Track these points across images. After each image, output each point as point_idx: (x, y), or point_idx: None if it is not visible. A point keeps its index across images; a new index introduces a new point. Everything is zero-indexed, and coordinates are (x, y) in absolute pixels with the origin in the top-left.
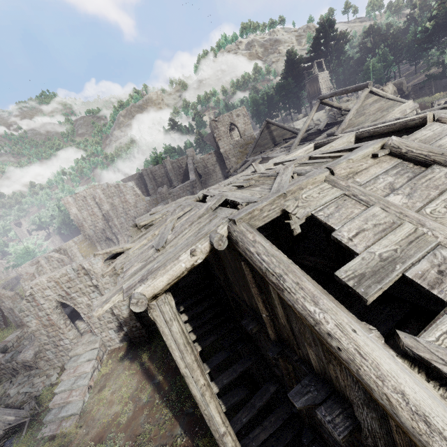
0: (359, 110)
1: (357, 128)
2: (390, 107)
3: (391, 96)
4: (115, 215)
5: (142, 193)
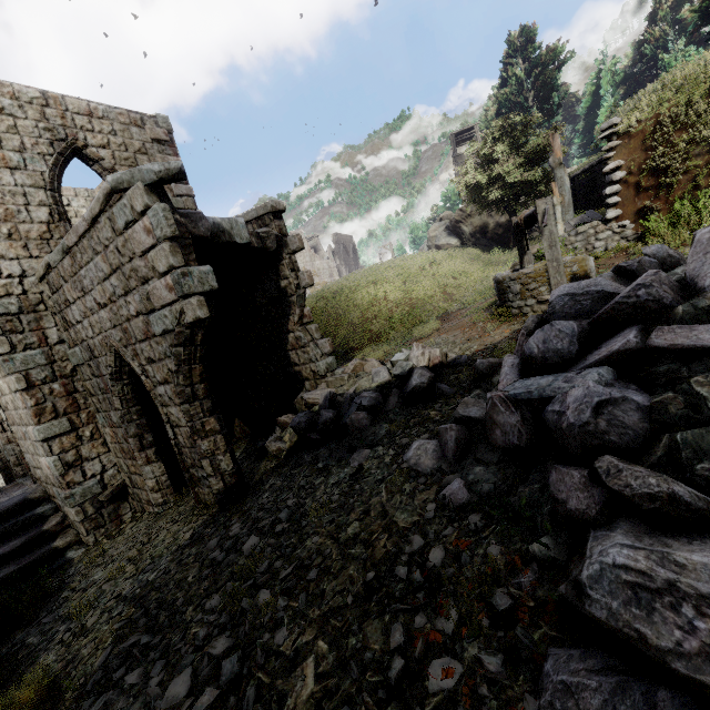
0: None
1: None
2: None
3: None
4: None
5: None
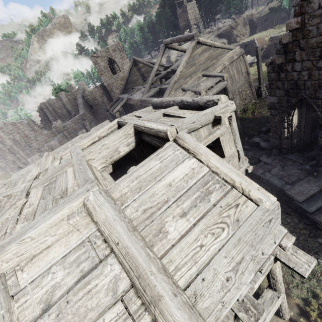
0: (189, 60)
1: (159, 101)
2: (219, 54)
3: (219, 45)
4: (20, 148)
5: (47, 123)
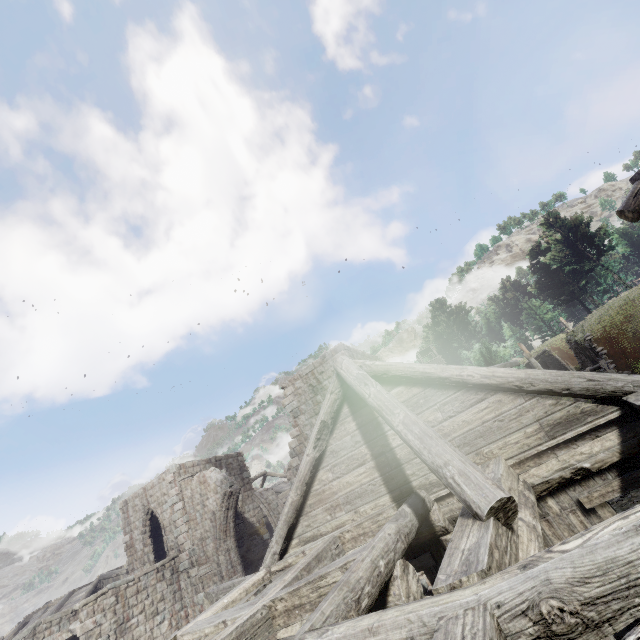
0: None
1: None
2: None
3: None
4: None
5: None
